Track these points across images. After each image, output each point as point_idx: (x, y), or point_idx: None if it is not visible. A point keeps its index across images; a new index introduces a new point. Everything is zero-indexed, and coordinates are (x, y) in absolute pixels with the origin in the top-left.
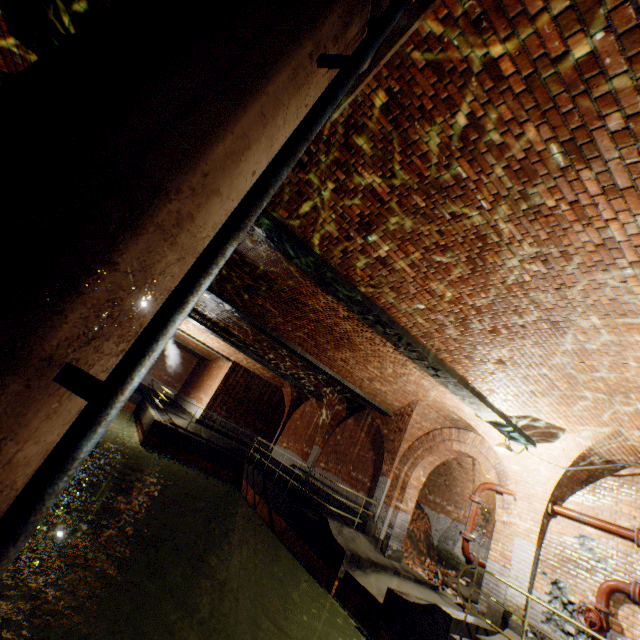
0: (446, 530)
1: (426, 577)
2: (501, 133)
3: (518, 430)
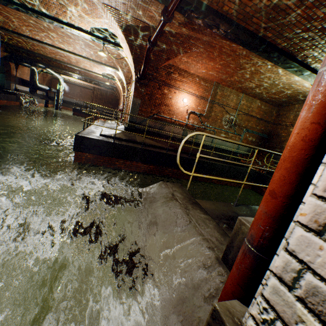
0: None
1: None
2: None
3: (108, 78)
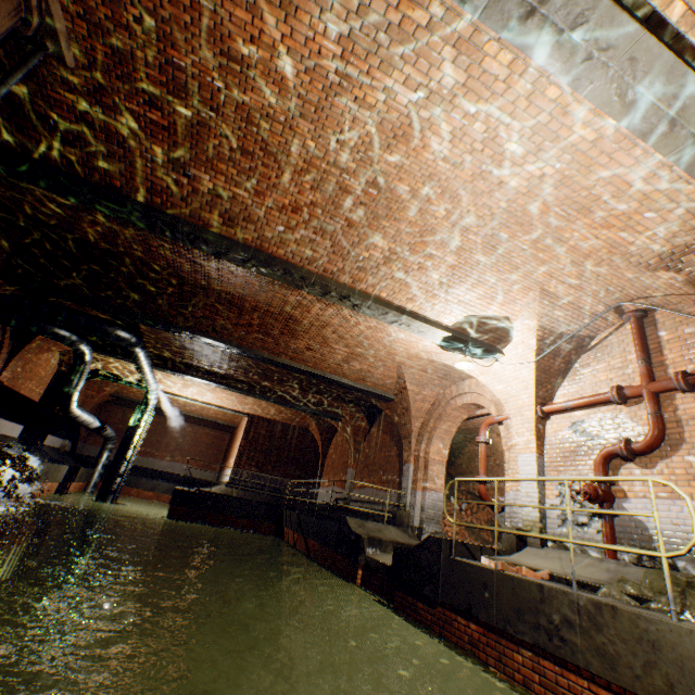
0: None
1: None
2: (161, 7)
3: (473, 340)
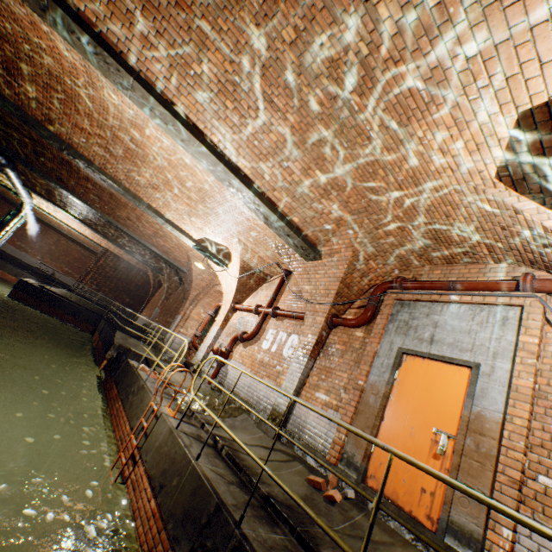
0: None
1: None
2: None
3: (211, 253)
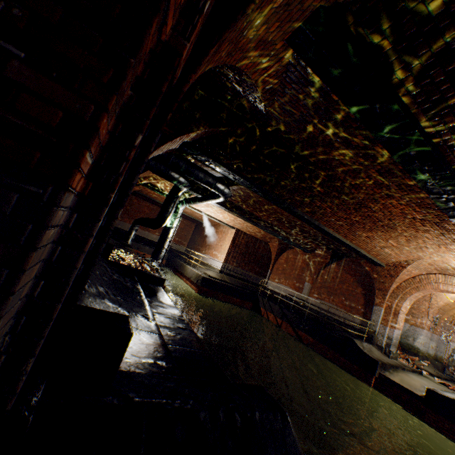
0: (406, 331)
1: (409, 366)
2: None
3: None
